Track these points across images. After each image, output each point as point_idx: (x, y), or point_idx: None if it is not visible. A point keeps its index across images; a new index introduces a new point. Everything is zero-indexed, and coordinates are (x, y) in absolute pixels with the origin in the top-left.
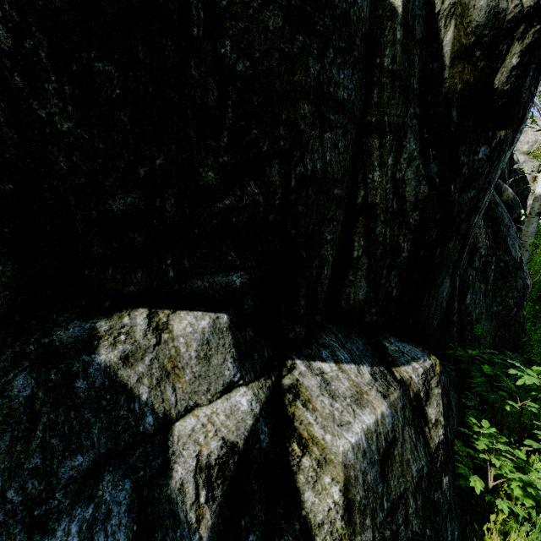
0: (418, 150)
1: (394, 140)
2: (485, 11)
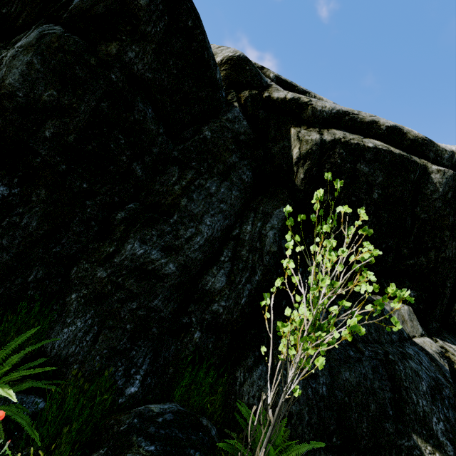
0: None
1: None
2: None
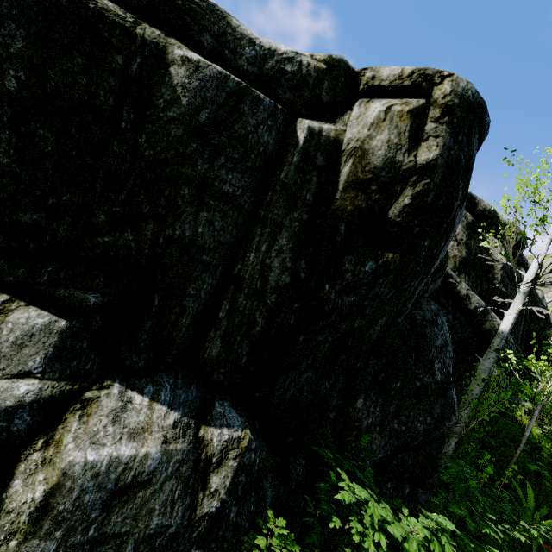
0: (291, 247)
1: (271, 233)
2: (383, 159)
